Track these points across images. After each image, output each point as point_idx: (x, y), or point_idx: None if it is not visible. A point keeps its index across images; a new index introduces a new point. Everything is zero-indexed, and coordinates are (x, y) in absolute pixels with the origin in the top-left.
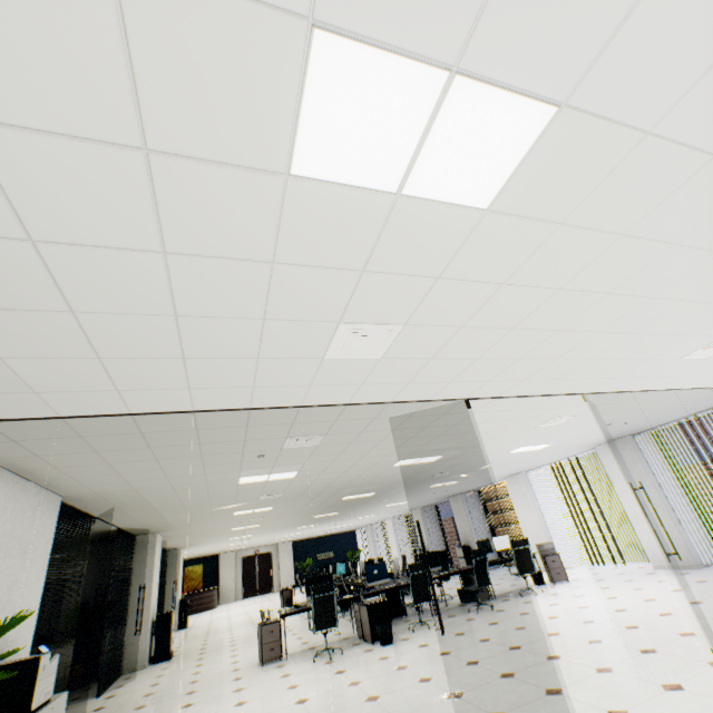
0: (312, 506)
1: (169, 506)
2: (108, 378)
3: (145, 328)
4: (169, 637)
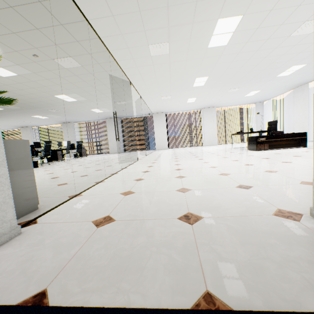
0: None
1: None
2: None
3: None
4: None
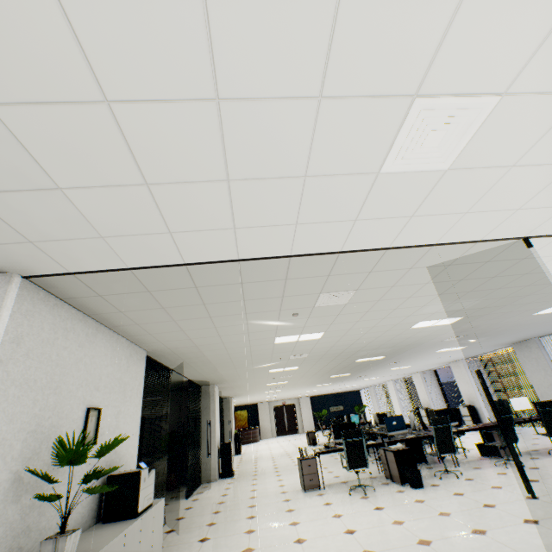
0: (330, 367)
1: (222, 362)
2: (159, 215)
3: (185, 128)
4: (230, 461)
